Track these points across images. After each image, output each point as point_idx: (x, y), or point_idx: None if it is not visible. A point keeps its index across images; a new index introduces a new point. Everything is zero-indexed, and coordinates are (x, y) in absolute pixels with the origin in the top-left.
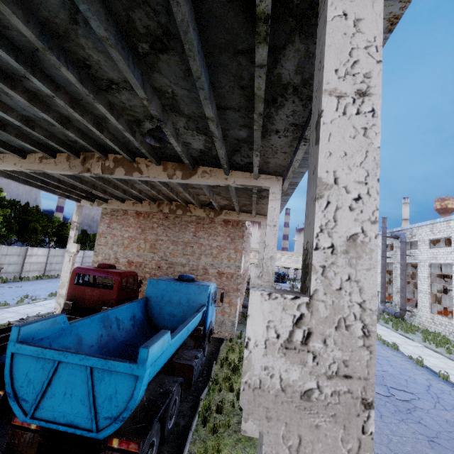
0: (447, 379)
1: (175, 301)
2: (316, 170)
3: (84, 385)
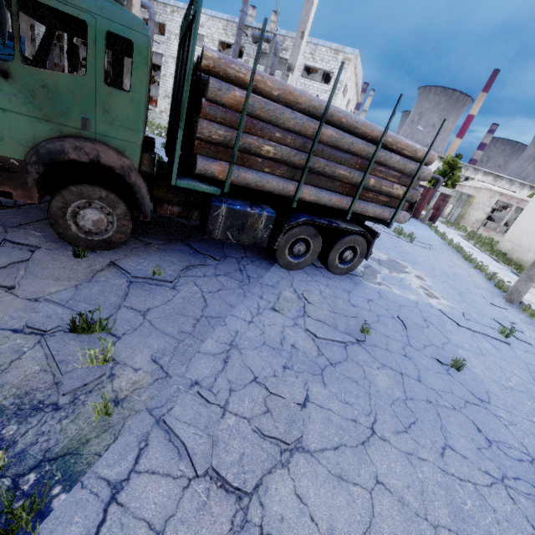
0: None
1: None
2: (132, 0)
3: None
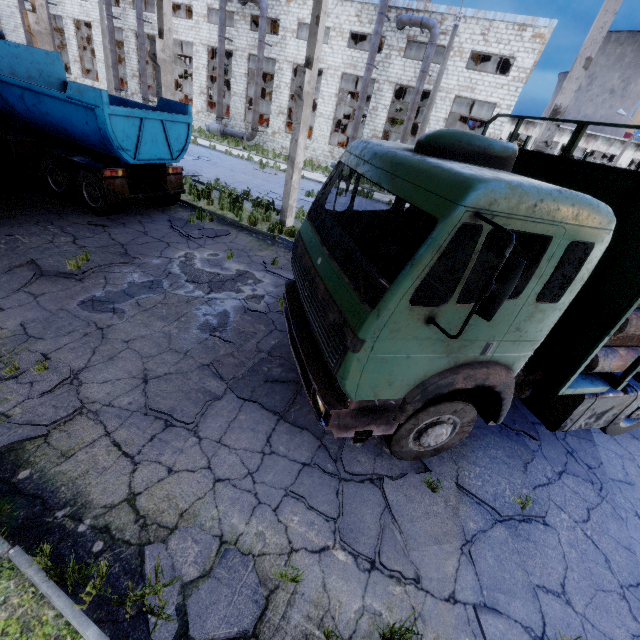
0: (215, 149)
1: (23, 75)
2: (316, 35)
3: (162, 134)
